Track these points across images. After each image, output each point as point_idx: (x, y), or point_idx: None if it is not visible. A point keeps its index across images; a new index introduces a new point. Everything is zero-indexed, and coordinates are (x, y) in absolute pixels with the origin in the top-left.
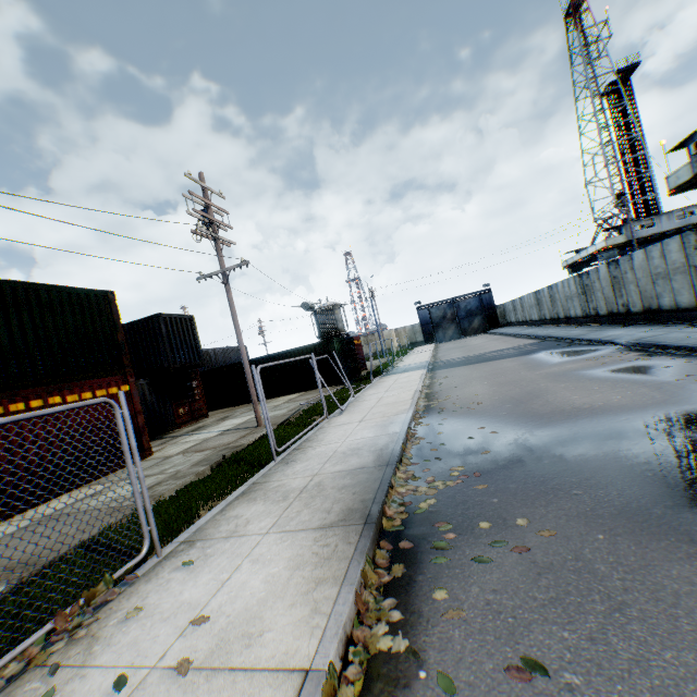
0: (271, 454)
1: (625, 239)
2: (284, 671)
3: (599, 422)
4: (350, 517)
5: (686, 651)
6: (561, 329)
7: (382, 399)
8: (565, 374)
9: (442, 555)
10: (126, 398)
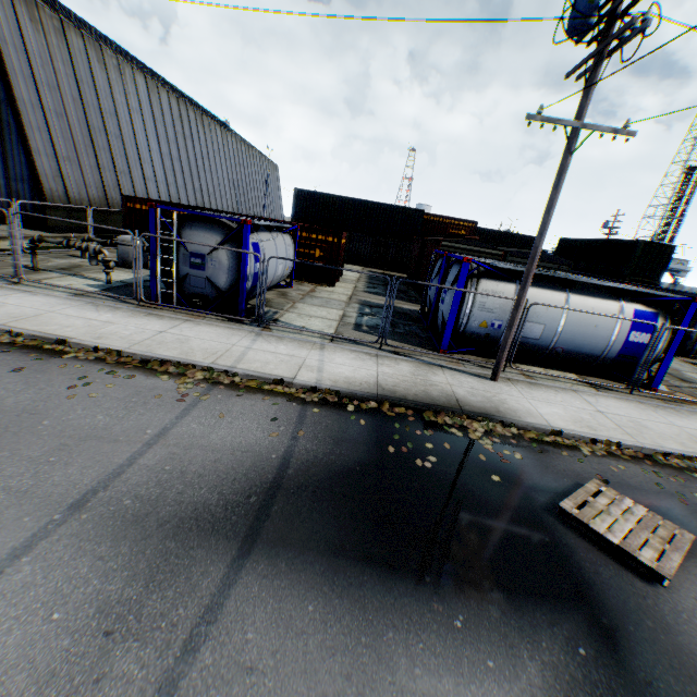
0: None
1: None
2: None
3: None
4: None
5: None
6: None
7: None
8: None
9: None
10: None
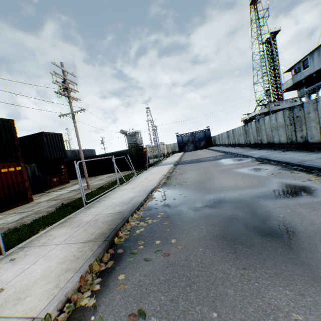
0: (85, 203)
1: (267, 110)
2: (24, 318)
3: (228, 193)
4: (99, 237)
5: (206, 306)
6: (235, 149)
7: (147, 178)
8: (227, 170)
9: (132, 257)
10: (19, 173)
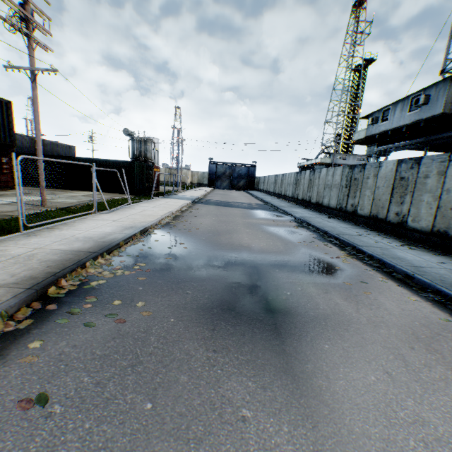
0: (26, 227)
1: (331, 161)
2: None
3: (242, 255)
4: (24, 282)
5: (142, 395)
6: (278, 201)
7: (145, 211)
8: (256, 225)
9: (68, 318)
10: None
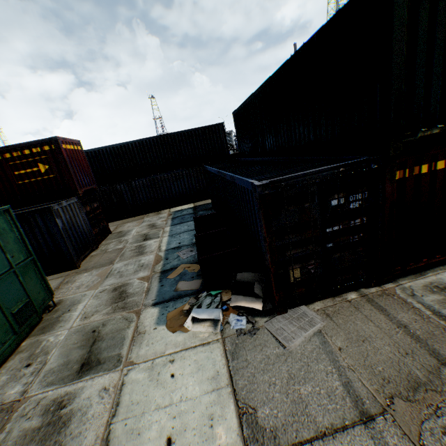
0: None
1: None
2: None
3: None
4: None
5: None
6: None
7: None
8: None
9: None
10: None
